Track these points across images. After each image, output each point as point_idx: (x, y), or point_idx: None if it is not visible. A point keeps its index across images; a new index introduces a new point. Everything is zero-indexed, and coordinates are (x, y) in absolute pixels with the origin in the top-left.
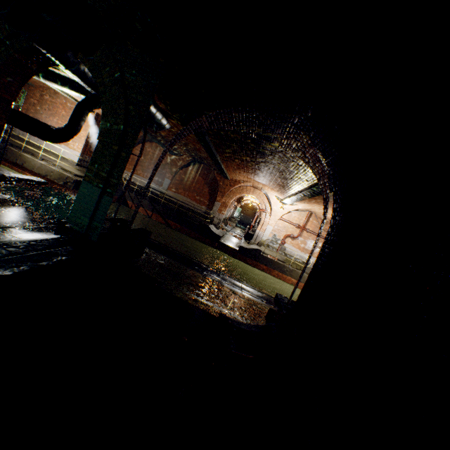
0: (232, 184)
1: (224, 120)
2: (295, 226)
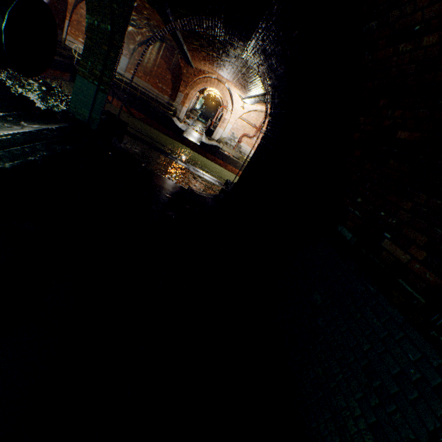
0: (196, 74)
1: (196, 24)
2: (252, 126)
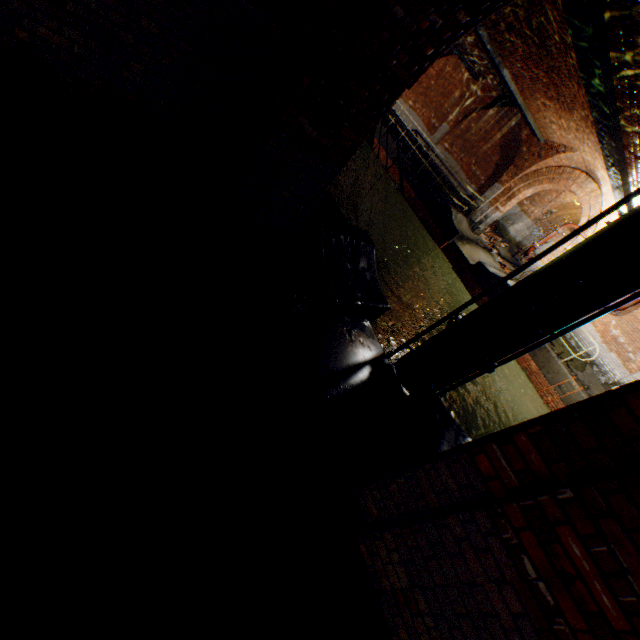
0: (542, 154)
1: None
2: None
